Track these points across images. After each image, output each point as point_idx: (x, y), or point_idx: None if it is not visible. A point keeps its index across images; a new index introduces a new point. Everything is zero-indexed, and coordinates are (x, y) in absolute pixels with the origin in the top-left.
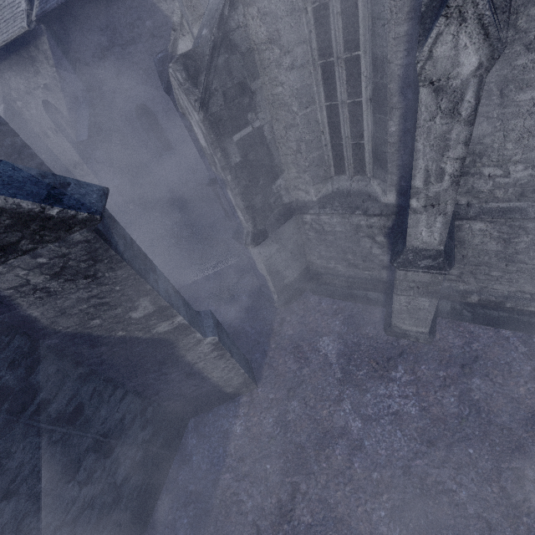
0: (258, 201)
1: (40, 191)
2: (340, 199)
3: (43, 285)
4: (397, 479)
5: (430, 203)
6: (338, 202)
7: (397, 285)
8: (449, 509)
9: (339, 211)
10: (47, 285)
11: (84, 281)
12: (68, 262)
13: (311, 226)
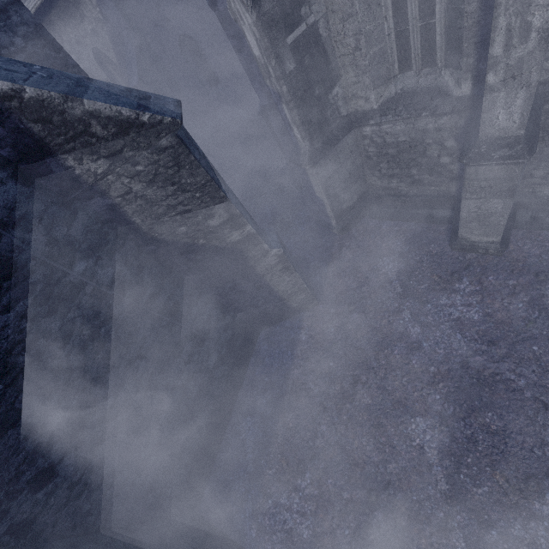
0: (314, 115)
1: (131, 101)
2: (405, 101)
3: (141, 193)
4: (454, 372)
5: (511, 74)
6: (403, 106)
7: (466, 187)
8: (505, 394)
9: (403, 116)
10: (144, 193)
11: (172, 188)
12: (158, 170)
13: (371, 140)
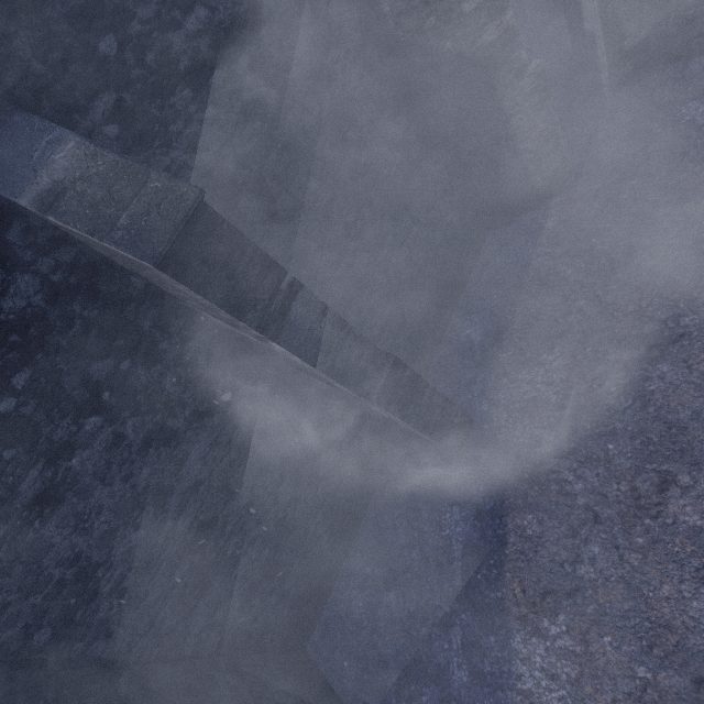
0: None
1: None
2: None
3: None
4: None
5: None
6: None
7: None
8: None
9: None
10: None
11: None
12: None
13: None
